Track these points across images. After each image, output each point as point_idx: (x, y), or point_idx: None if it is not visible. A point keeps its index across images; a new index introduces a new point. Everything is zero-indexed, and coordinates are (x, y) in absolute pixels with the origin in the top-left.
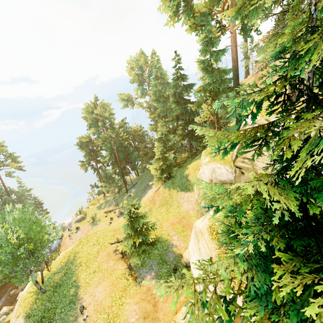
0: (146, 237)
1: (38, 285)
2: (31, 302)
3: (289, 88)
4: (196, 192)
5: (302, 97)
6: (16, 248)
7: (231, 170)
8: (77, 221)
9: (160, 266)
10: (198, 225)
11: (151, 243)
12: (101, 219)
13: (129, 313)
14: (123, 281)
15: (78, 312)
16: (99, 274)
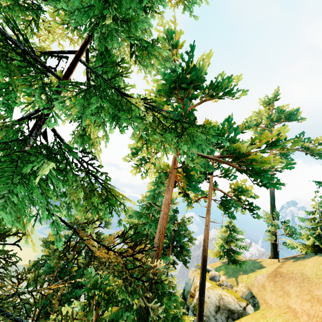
0: None
1: None
2: None
3: None
4: None
5: None
6: None
7: None
8: None
9: None
10: None
11: None
12: None
13: None
14: None
15: None
16: None
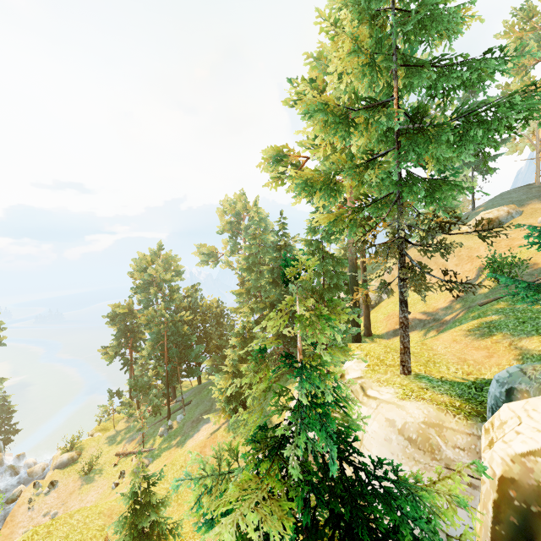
0: None
1: None
2: None
3: (400, 340)
4: None
5: (443, 333)
6: None
7: None
8: (59, 466)
9: None
10: None
11: None
12: (105, 470)
13: None
14: None
15: None
16: None
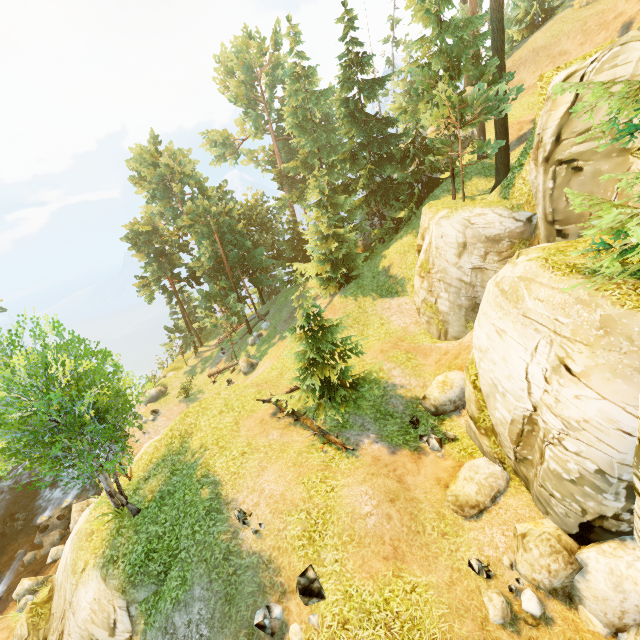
0: (343, 371)
1: (120, 496)
2: (106, 537)
3: None
4: (420, 286)
5: None
6: (74, 395)
7: (510, 213)
8: (150, 400)
9: (382, 422)
10: (511, 273)
11: (351, 385)
12: (205, 389)
13: (354, 500)
14: (316, 456)
15: (235, 523)
16: (256, 455)
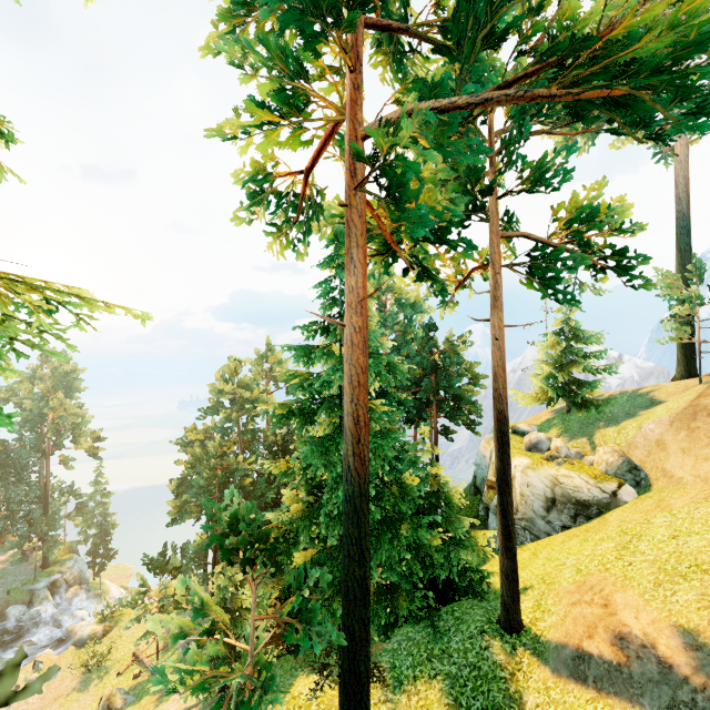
0: None
1: None
2: None
3: None
4: None
5: None
6: None
7: None
8: (76, 642)
9: None
10: None
11: None
12: (107, 676)
13: None
14: None
15: None
16: None
